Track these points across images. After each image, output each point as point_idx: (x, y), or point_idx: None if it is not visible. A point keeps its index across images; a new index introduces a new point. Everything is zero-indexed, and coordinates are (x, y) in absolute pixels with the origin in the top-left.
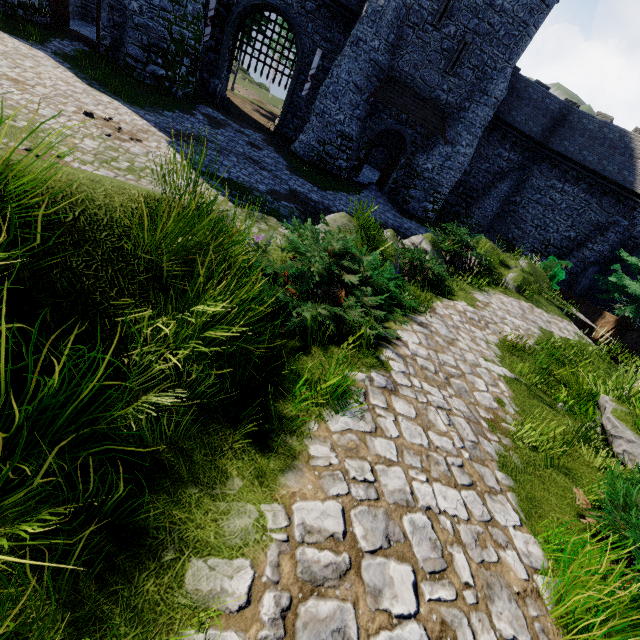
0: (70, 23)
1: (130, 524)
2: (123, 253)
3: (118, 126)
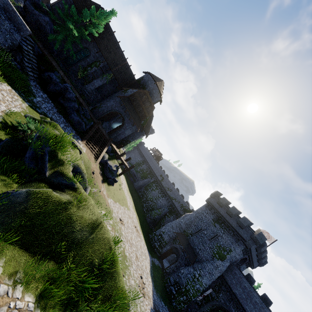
0: (164, 259)
1: (67, 308)
2: (111, 287)
3: (144, 287)
